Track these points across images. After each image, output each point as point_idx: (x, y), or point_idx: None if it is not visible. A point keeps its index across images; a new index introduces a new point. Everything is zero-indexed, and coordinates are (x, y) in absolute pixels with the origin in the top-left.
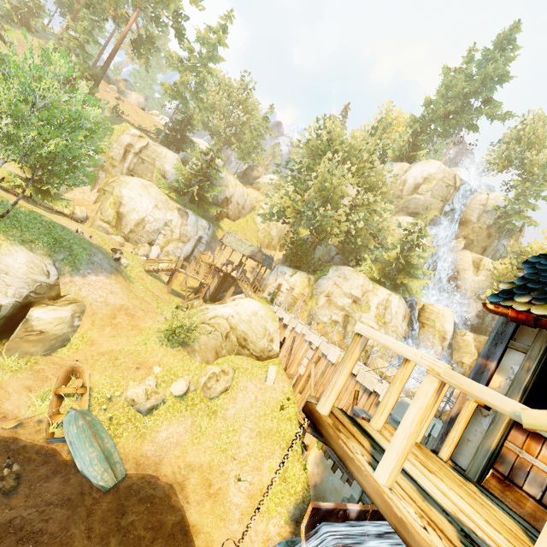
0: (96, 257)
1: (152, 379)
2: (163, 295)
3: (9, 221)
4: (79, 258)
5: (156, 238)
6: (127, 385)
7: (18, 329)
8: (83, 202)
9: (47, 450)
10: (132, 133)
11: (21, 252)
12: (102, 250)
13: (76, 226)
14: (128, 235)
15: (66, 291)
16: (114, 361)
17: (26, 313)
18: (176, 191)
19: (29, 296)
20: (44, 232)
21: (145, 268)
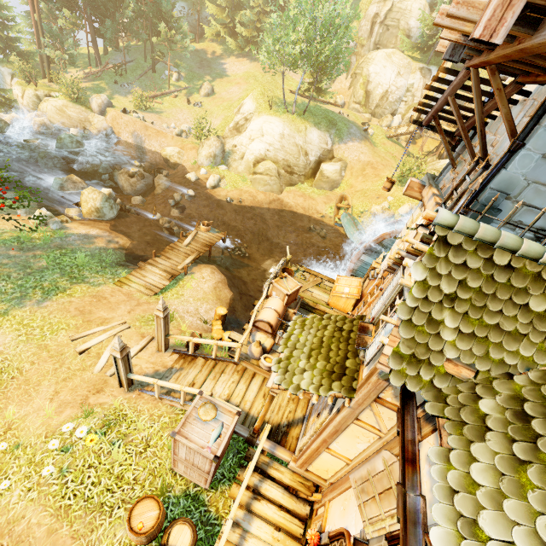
0: (351, 130)
1: (386, 203)
2: (400, 156)
3: (307, 114)
4: (342, 131)
5: (398, 107)
6: (371, 206)
7: (317, 175)
8: (341, 91)
9: (335, 228)
10: (377, 0)
11: (315, 131)
12: (355, 125)
13: (339, 110)
14: (374, 111)
15: (336, 155)
16: (364, 194)
17: (319, 166)
18: (419, 49)
19: (320, 157)
20: (323, 117)
21: (386, 136)
